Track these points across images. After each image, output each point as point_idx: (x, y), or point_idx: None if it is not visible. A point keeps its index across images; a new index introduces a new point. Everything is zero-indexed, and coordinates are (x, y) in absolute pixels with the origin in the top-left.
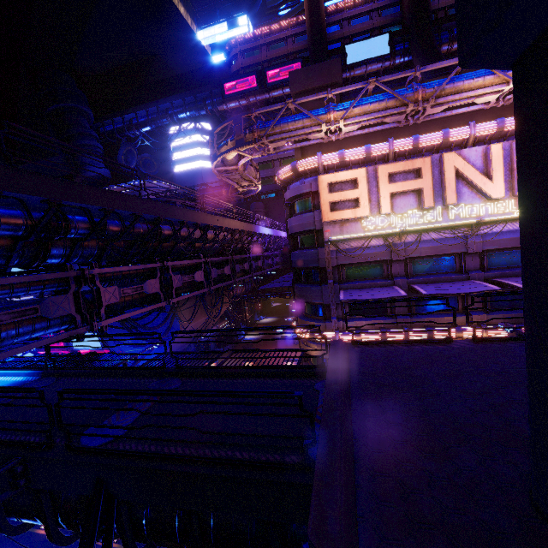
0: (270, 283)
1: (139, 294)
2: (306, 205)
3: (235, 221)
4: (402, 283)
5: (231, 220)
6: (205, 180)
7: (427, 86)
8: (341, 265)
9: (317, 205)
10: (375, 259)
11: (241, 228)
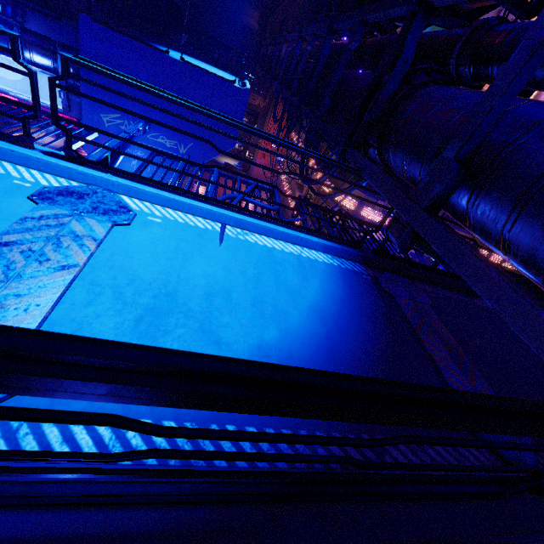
0: None
1: None
2: None
3: None
4: None
5: None
6: None
7: None
8: None
9: None
10: None
11: None
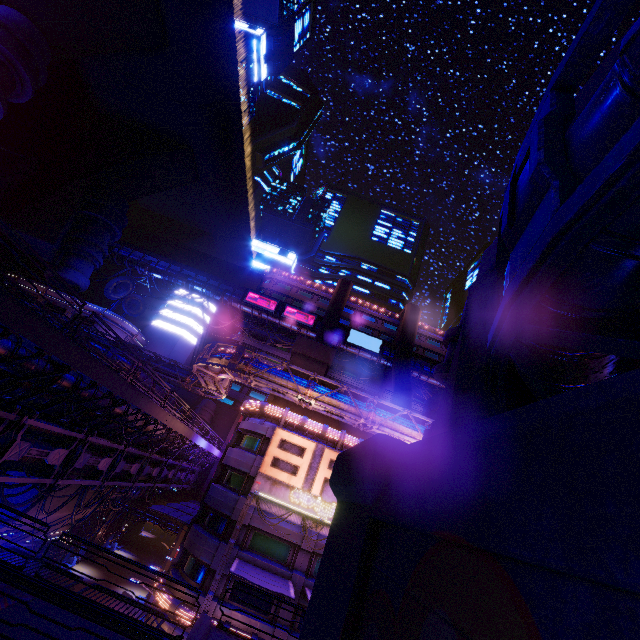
0: (166, 506)
1: (37, 458)
2: (255, 444)
3: (182, 423)
4: (299, 581)
5: (179, 421)
6: (177, 349)
7: (378, 413)
8: (252, 526)
9: (263, 451)
10: (287, 537)
11: (182, 432)
